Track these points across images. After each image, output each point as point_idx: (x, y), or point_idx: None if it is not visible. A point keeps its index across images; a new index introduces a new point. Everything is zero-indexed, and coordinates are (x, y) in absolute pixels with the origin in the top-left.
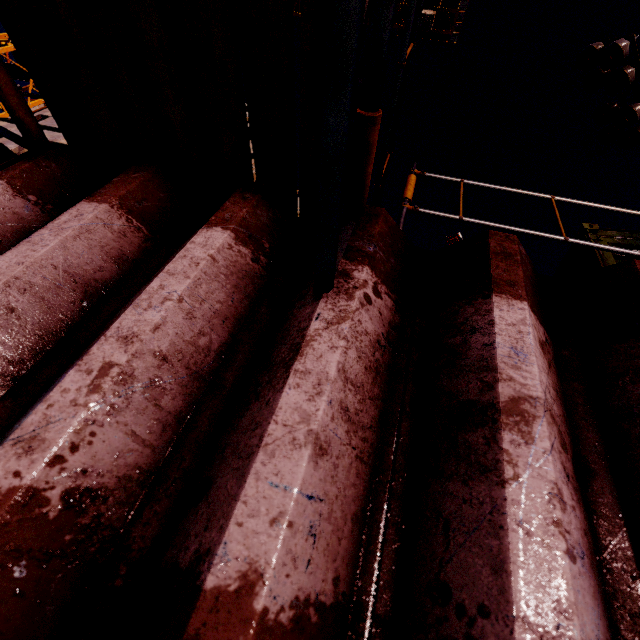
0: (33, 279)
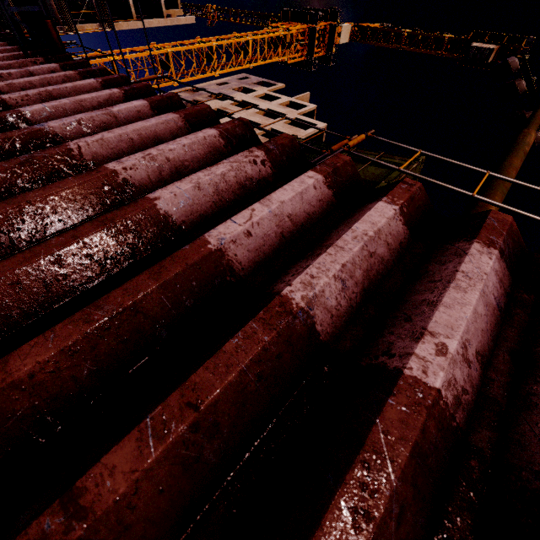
0: None
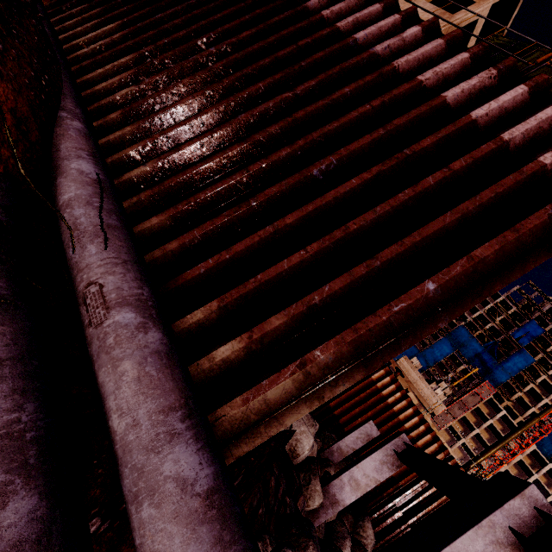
0: None
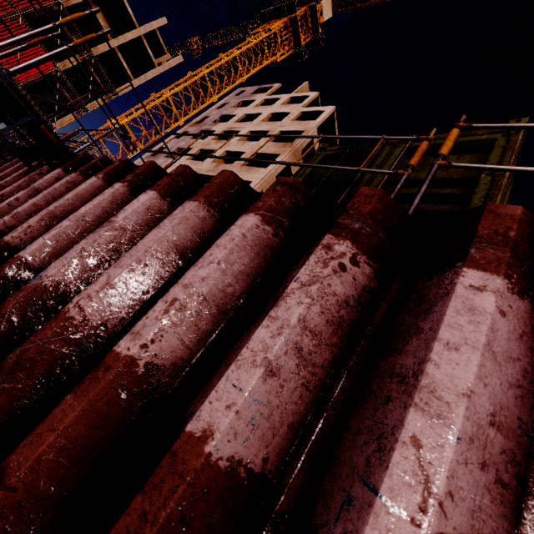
0: (4, 177)
